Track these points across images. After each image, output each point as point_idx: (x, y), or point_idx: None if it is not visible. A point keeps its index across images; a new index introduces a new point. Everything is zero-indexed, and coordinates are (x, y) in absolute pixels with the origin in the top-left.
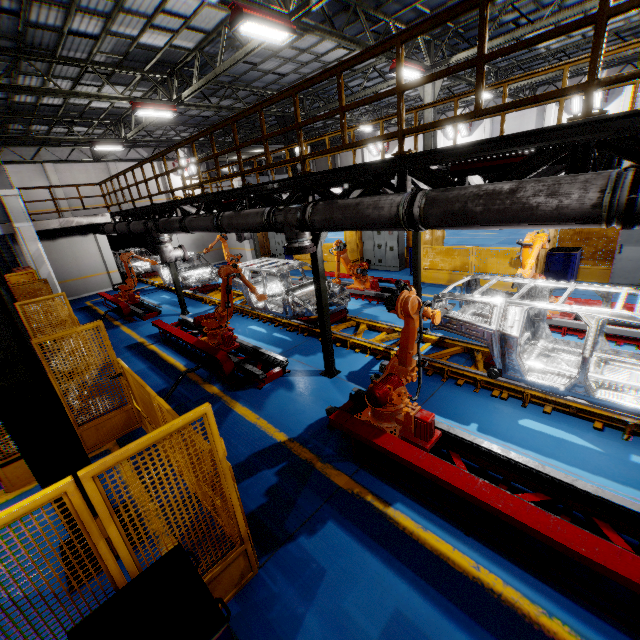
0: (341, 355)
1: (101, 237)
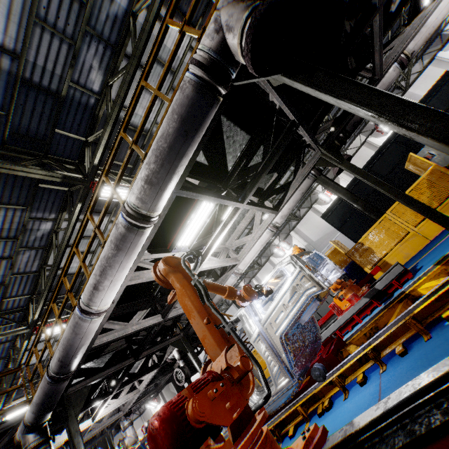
0: None
1: None
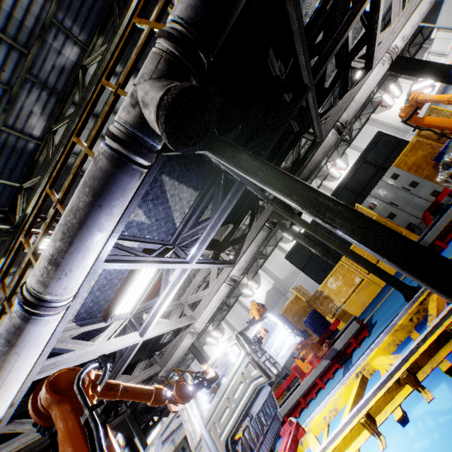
0: None
1: None
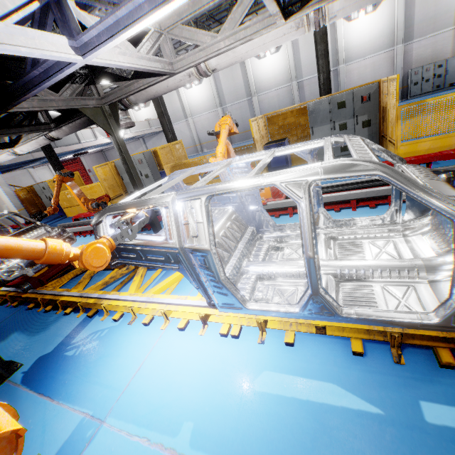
0: (43, 327)
1: None
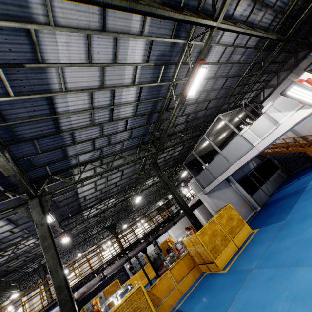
0: None
1: (195, 210)
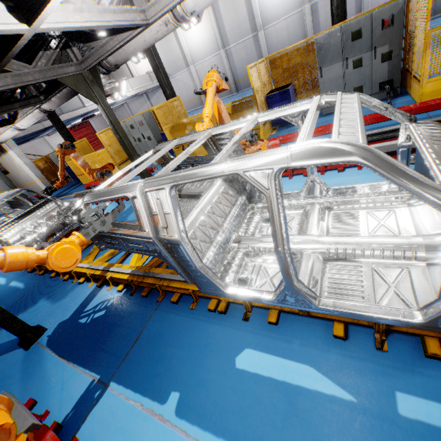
0: (63, 295)
1: None
